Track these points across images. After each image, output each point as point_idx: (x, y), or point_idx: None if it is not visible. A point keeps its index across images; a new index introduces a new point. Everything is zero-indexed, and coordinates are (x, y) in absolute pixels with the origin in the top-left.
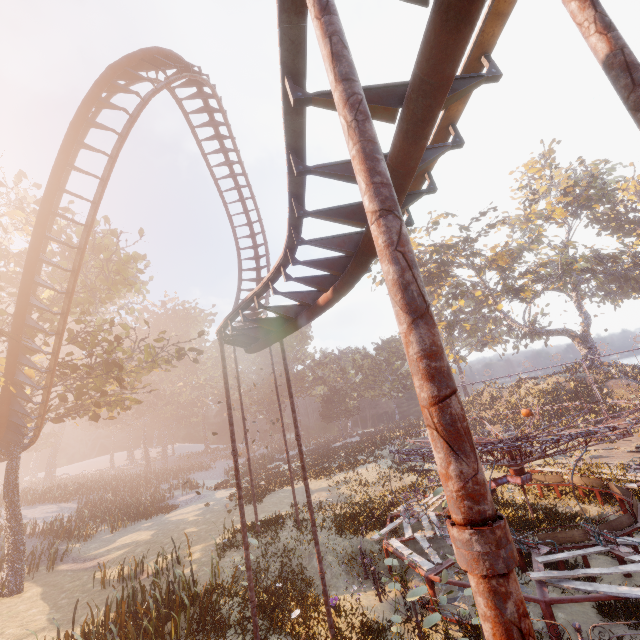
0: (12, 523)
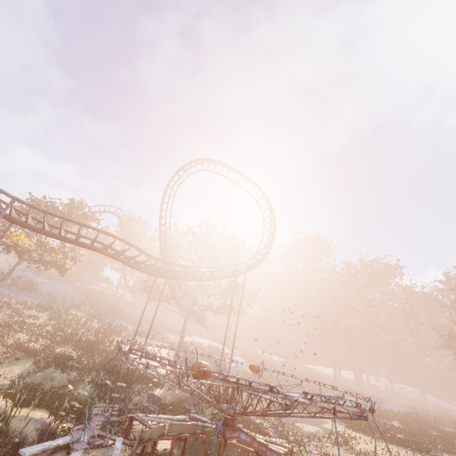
0: (179, 342)
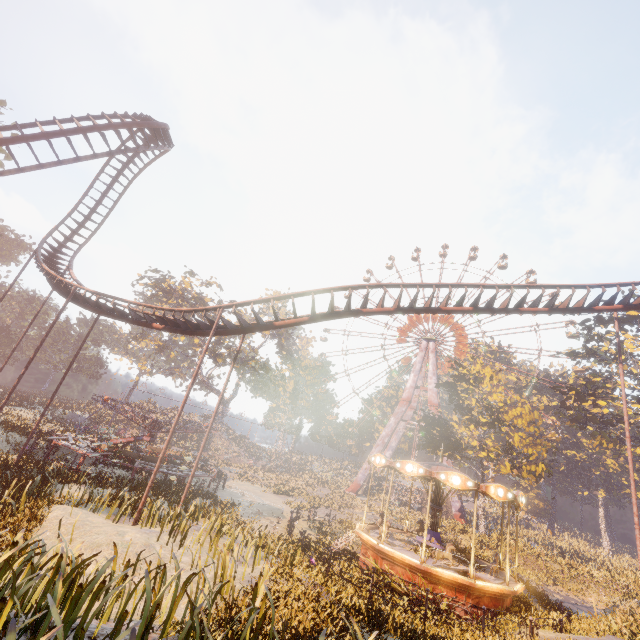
0: None
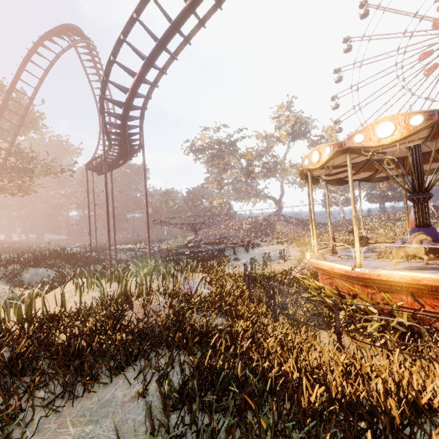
0: None
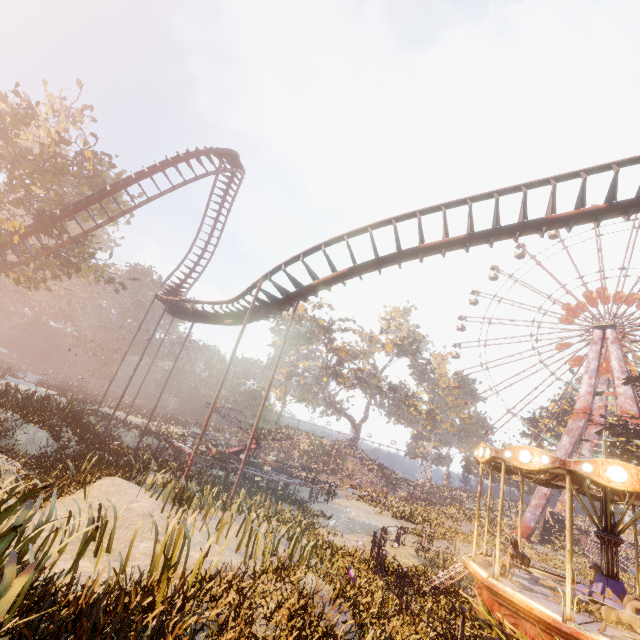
0: None
